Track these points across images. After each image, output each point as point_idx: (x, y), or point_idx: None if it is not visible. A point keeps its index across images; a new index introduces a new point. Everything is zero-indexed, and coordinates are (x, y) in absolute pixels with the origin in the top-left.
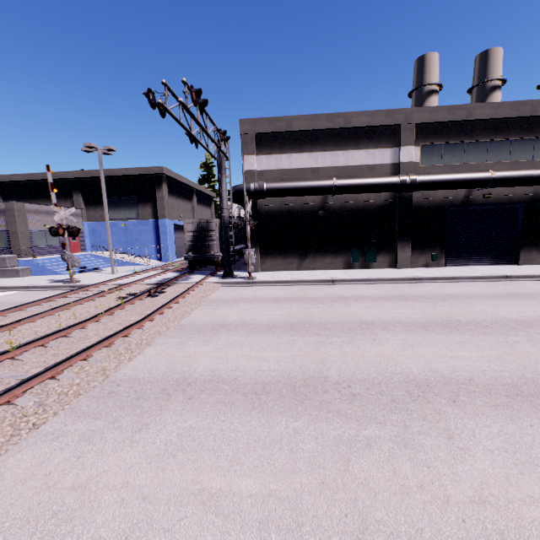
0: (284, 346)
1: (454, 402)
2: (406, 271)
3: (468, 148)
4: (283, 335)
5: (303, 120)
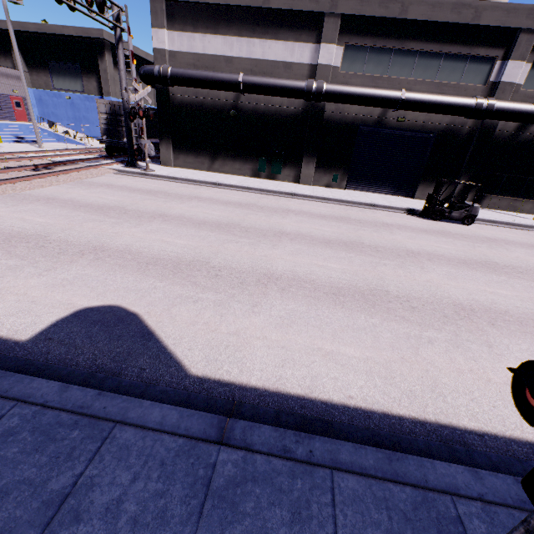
0: (63, 217)
1: (97, 259)
2: (300, 187)
3: (396, 56)
4: (79, 212)
5: None
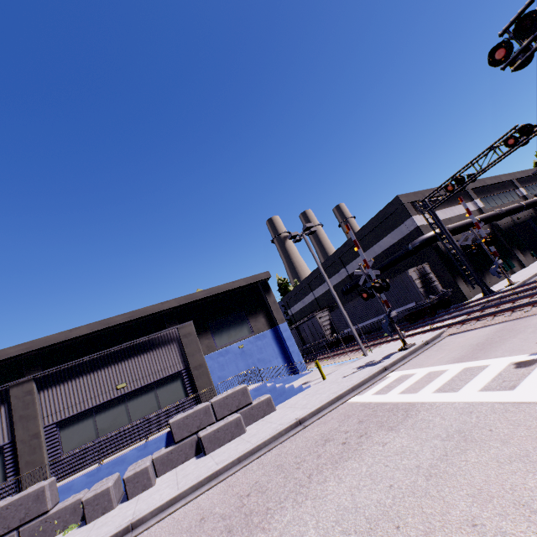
0: None
1: None
2: None
3: (493, 198)
4: None
5: (427, 192)
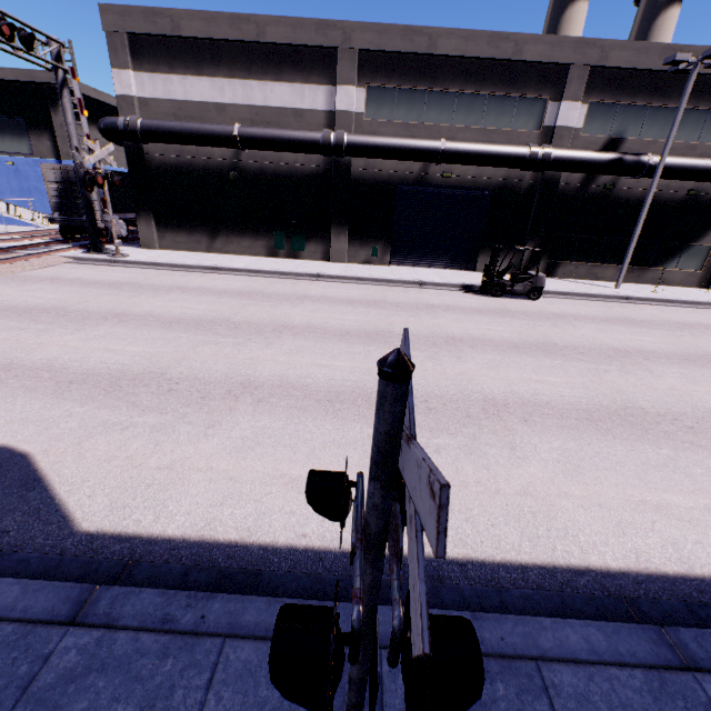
0: None
1: None
2: (330, 266)
3: (431, 99)
4: None
5: (196, 19)
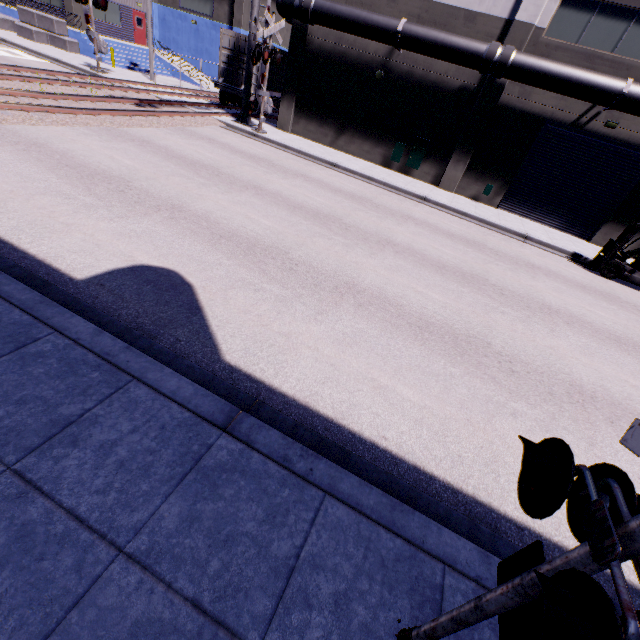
0: (152, 165)
1: (171, 218)
2: (437, 192)
3: (638, 25)
4: (170, 163)
5: None
